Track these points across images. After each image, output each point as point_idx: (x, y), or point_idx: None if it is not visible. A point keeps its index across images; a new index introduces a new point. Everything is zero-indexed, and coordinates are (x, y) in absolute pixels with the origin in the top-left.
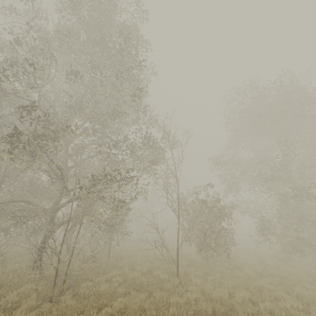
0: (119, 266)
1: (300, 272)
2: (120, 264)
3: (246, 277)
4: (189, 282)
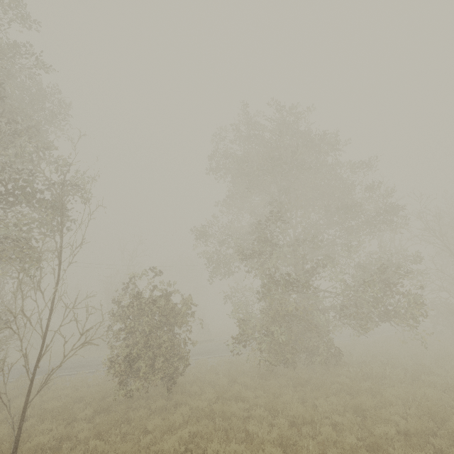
0: None
1: (259, 401)
2: None
3: (164, 429)
4: None
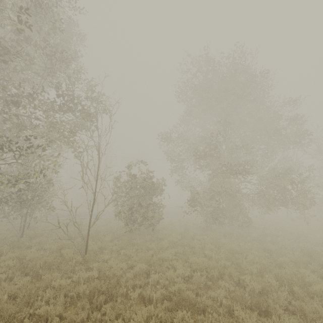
0: (29, 245)
1: (208, 240)
2: (30, 243)
3: (158, 249)
4: (98, 258)
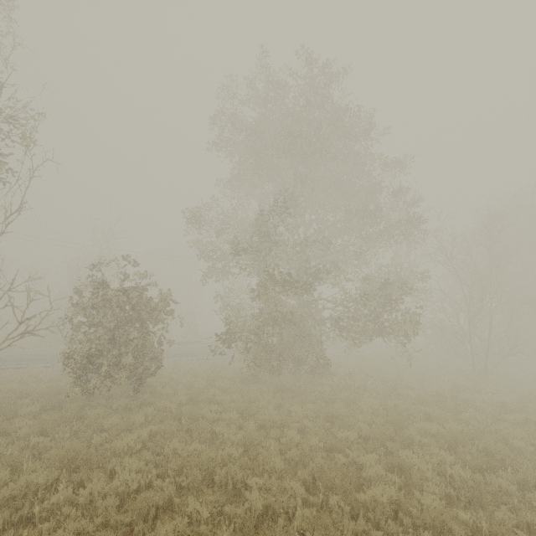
0: None
1: (233, 404)
2: None
3: (123, 428)
4: None
